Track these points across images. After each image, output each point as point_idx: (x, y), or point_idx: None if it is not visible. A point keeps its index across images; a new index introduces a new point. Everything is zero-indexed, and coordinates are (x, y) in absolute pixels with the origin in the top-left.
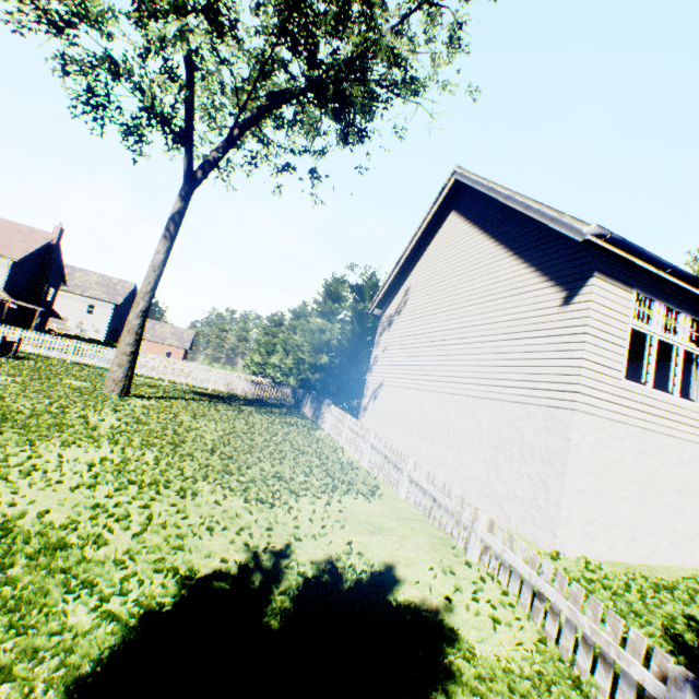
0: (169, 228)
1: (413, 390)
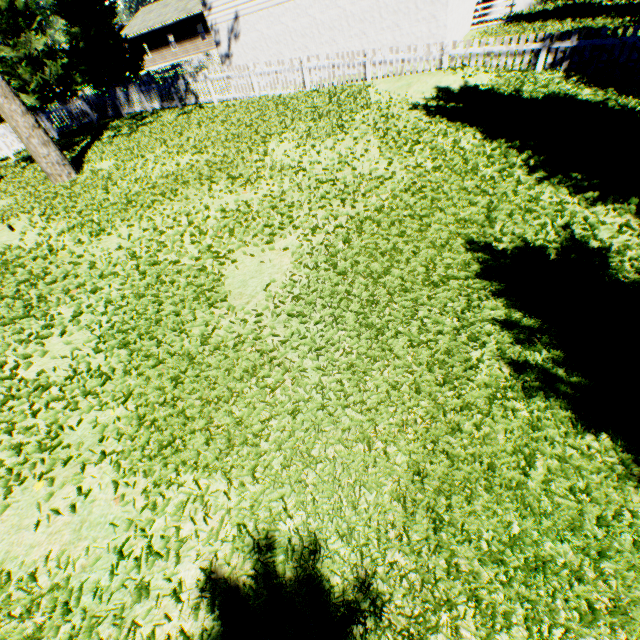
0: None
1: (289, 4)
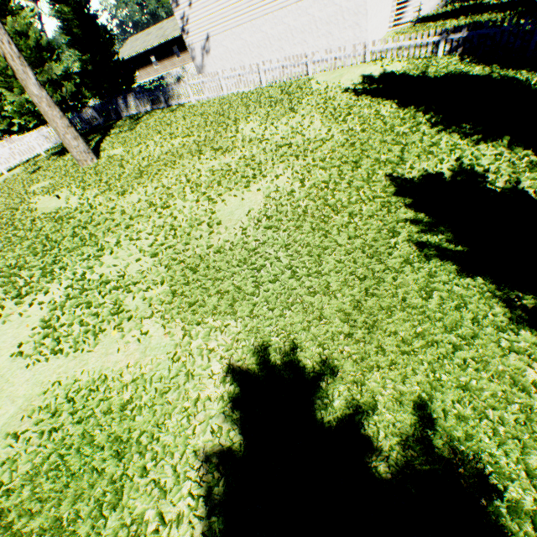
0: None
1: (247, 24)
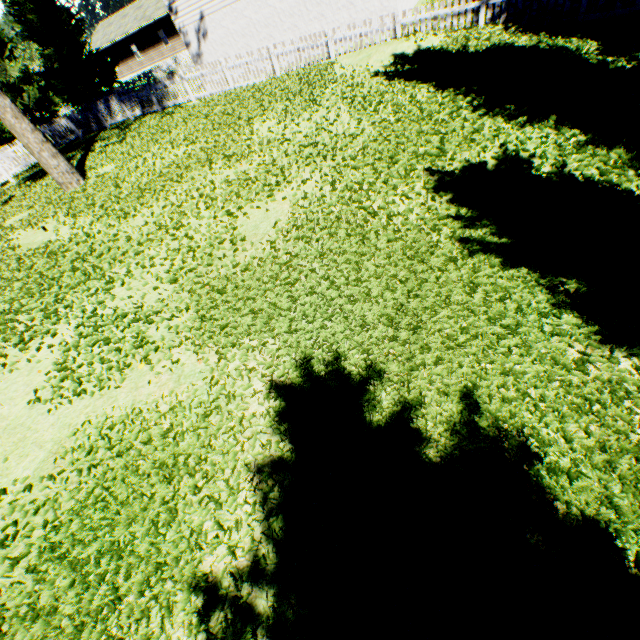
0: None
1: None
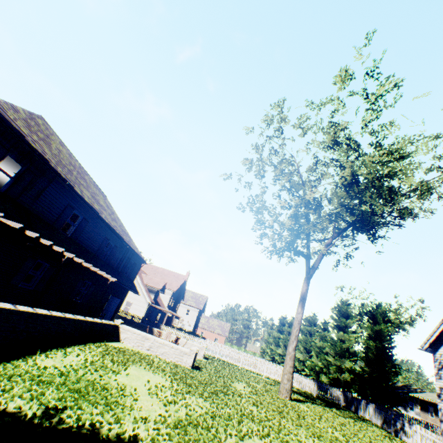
0: (302, 300)
1: None
